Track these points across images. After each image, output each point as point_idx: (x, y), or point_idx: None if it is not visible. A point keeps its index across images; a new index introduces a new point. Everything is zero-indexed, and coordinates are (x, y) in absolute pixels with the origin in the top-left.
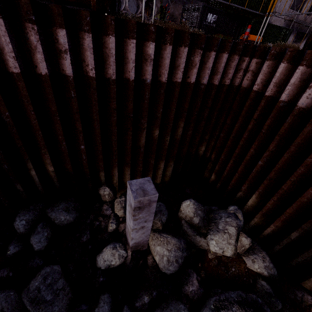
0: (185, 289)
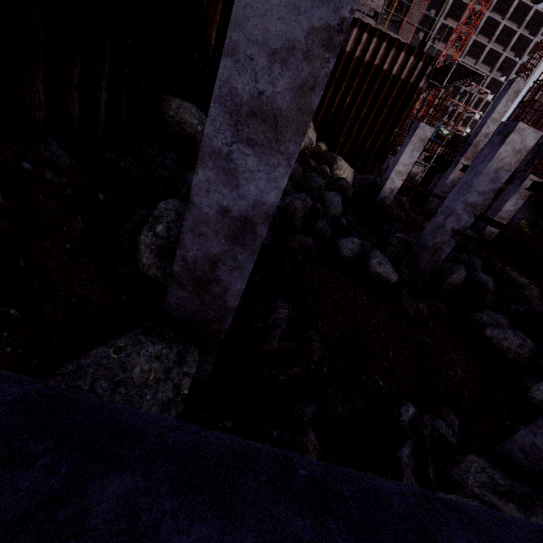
0: (312, 165)
